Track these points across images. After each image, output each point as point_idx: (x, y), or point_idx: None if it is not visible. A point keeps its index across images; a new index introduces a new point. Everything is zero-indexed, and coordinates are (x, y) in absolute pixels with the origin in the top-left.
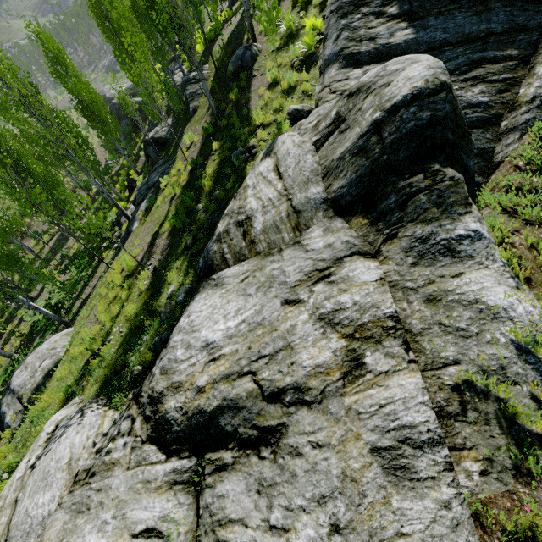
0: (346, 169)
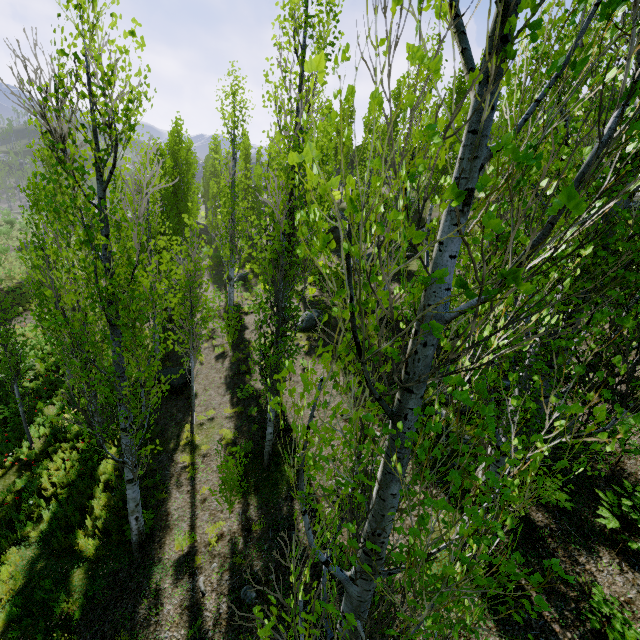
0: None
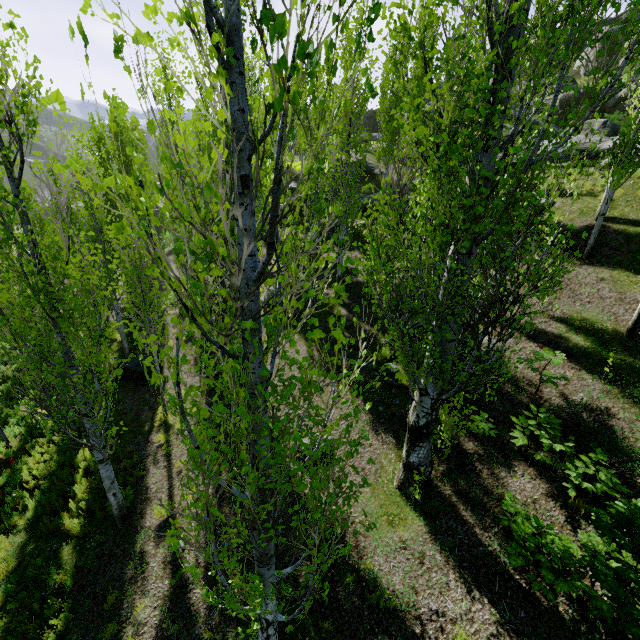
0: (602, 131)
